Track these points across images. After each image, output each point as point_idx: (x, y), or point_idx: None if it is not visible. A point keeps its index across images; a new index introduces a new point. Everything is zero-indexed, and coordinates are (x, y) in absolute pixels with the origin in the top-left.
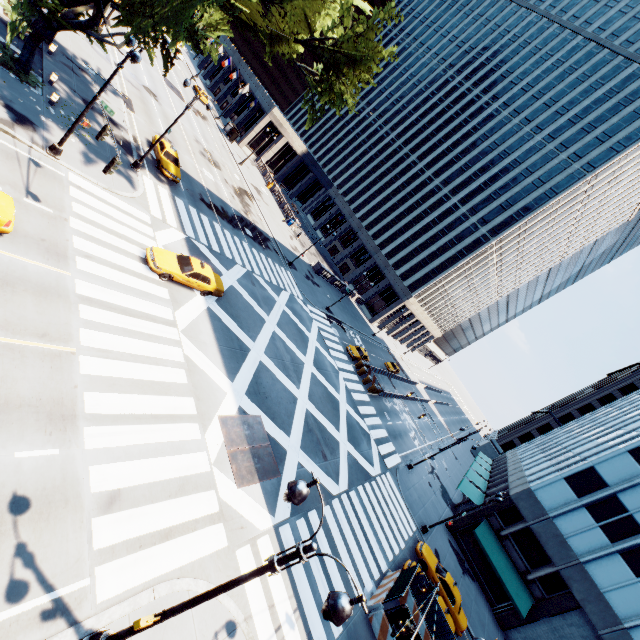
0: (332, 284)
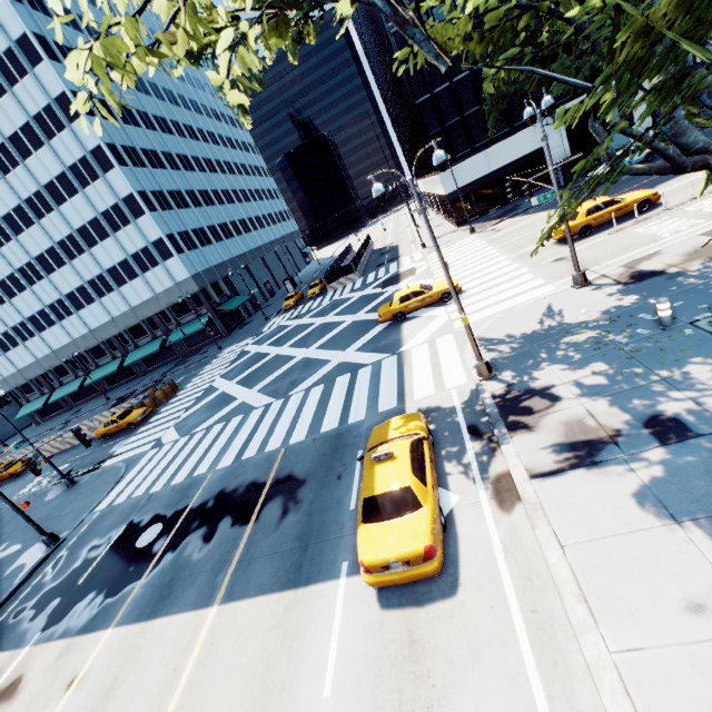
0: None
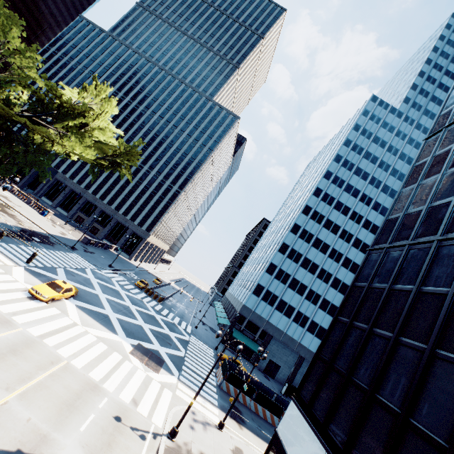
0: (97, 246)
